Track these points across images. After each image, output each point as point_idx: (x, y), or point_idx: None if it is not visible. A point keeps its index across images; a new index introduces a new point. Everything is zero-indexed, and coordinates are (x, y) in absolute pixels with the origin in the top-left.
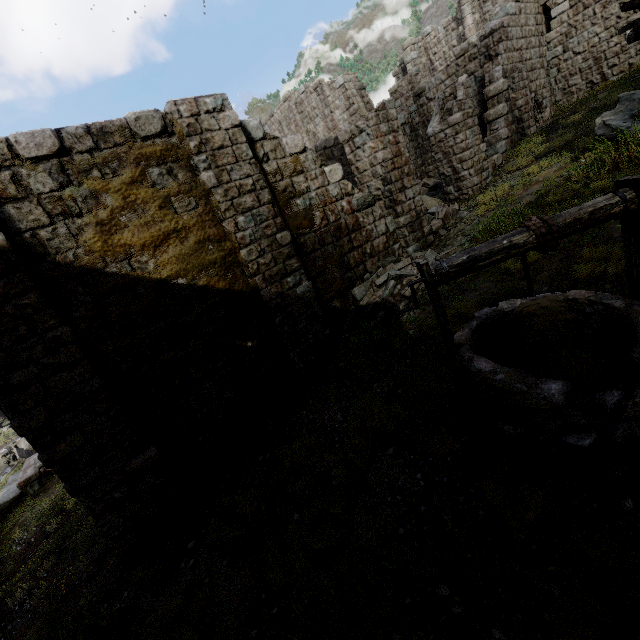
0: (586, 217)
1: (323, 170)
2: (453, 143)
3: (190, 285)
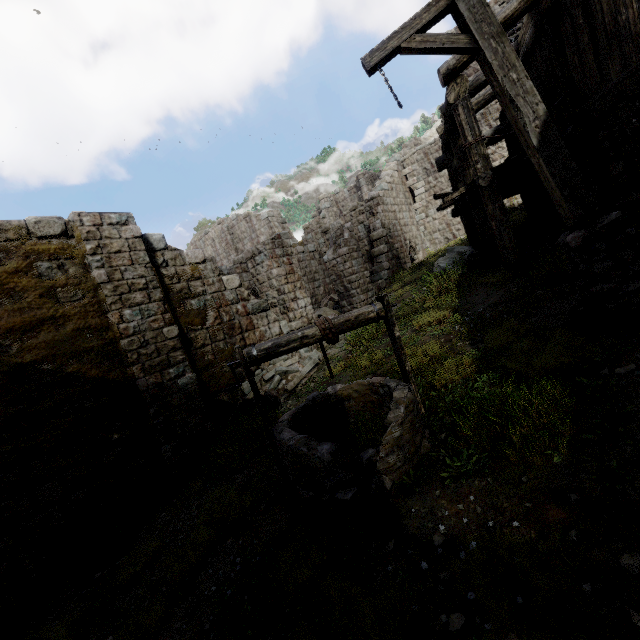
0: (353, 319)
1: (221, 278)
2: (343, 268)
3: (56, 371)
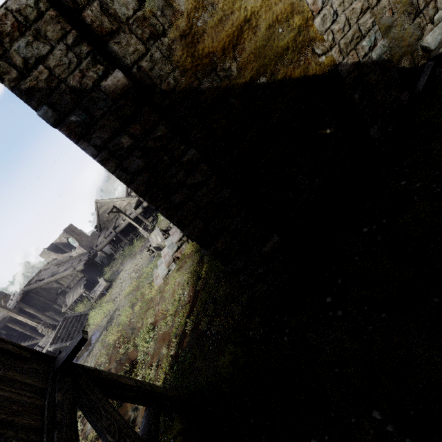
0: None
1: None
2: None
3: (270, 82)
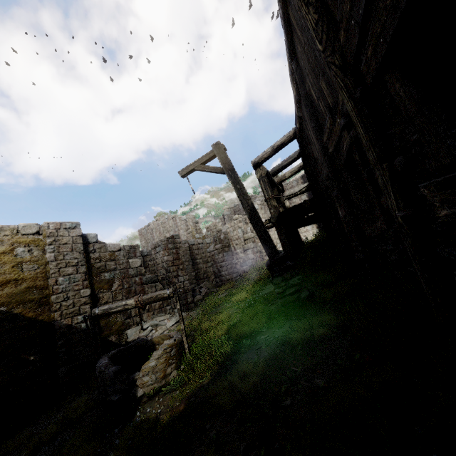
0: (154, 296)
1: (128, 260)
2: (218, 257)
3: (8, 311)
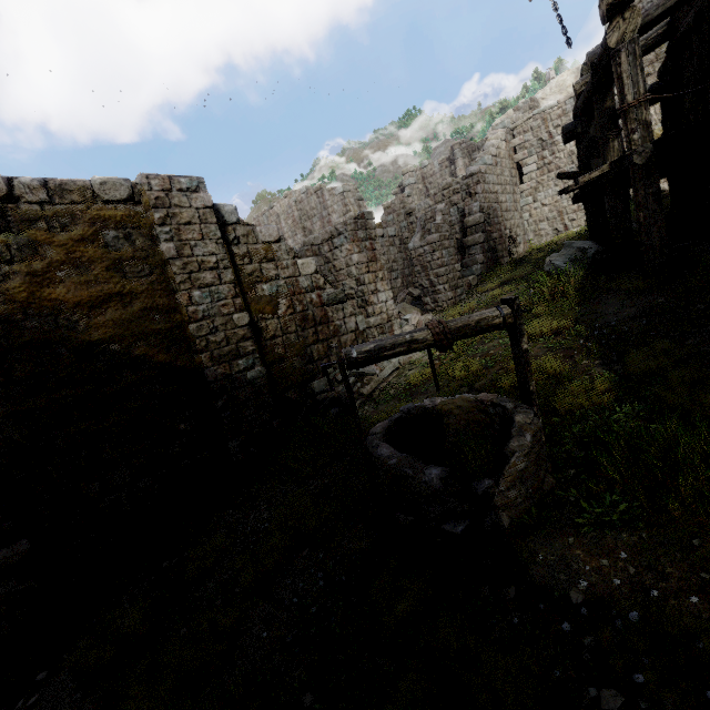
0: (473, 324)
1: (296, 262)
2: (431, 259)
3: (124, 353)
